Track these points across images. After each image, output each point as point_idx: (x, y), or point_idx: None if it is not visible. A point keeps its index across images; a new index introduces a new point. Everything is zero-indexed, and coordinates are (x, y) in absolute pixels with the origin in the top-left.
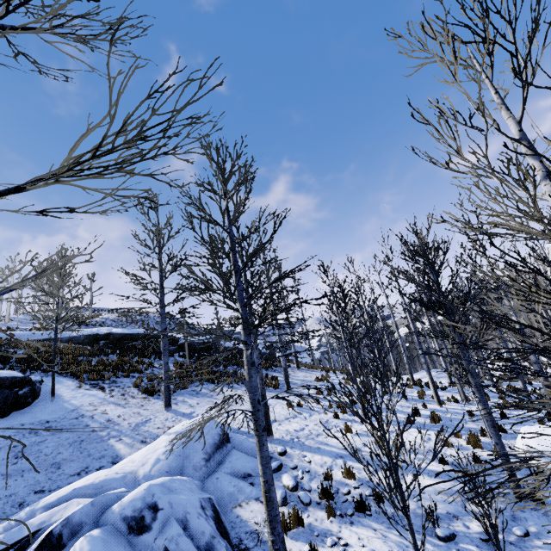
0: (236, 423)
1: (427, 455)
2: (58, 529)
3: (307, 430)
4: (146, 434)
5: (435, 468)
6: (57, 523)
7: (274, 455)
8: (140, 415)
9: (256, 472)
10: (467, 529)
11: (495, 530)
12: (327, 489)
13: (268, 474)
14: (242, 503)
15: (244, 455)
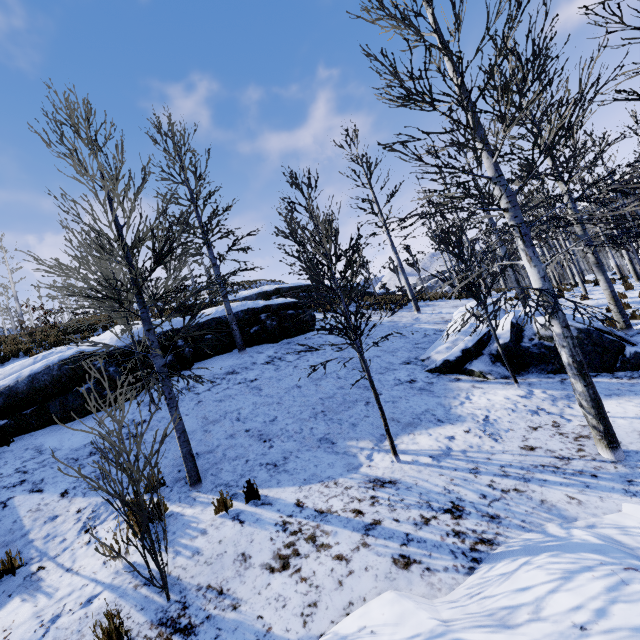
0: None
1: None
2: (513, 320)
3: None
4: (431, 321)
5: None
6: (507, 320)
7: None
8: (405, 317)
9: None
10: None
11: None
12: None
13: (612, 287)
14: None
15: None
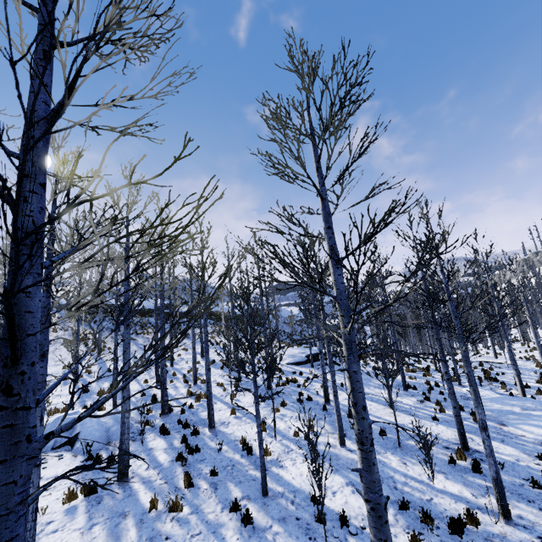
0: None
1: None
2: None
3: None
4: None
5: None
6: None
7: None
8: None
9: None
10: None
11: None
12: None
13: None
14: None
15: None
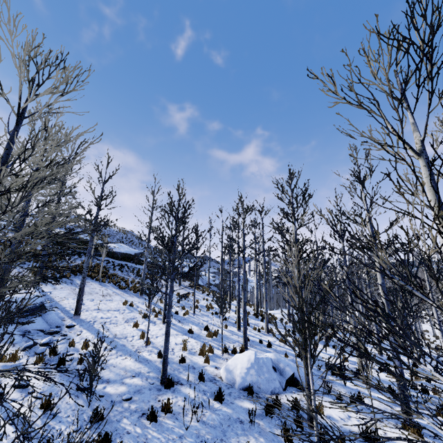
0: (69, 304)
1: (161, 350)
2: None
3: (111, 319)
4: None
5: (149, 358)
6: None
7: (62, 326)
8: None
9: (36, 331)
10: (103, 389)
11: (91, 387)
12: (55, 348)
13: None
14: (2, 343)
15: (40, 321)
